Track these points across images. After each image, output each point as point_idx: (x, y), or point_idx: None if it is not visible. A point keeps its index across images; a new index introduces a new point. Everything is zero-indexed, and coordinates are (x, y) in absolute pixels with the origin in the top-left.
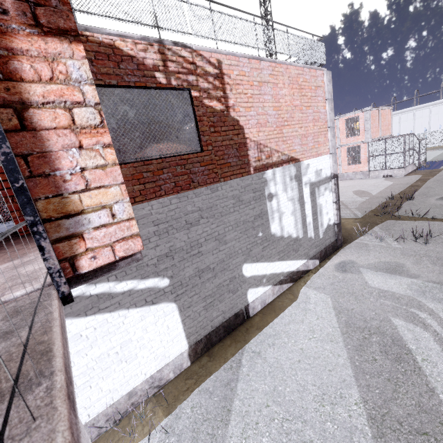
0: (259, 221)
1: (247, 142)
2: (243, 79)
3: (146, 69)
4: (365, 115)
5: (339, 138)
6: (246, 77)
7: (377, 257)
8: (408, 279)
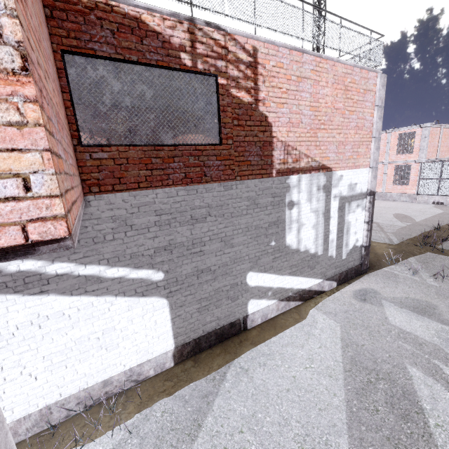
0: (274, 229)
1: (273, 142)
2: (279, 72)
3: (171, 48)
4: (422, 132)
5: (388, 153)
6: (284, 70)
7: (406, 292)
8: (438, 324)
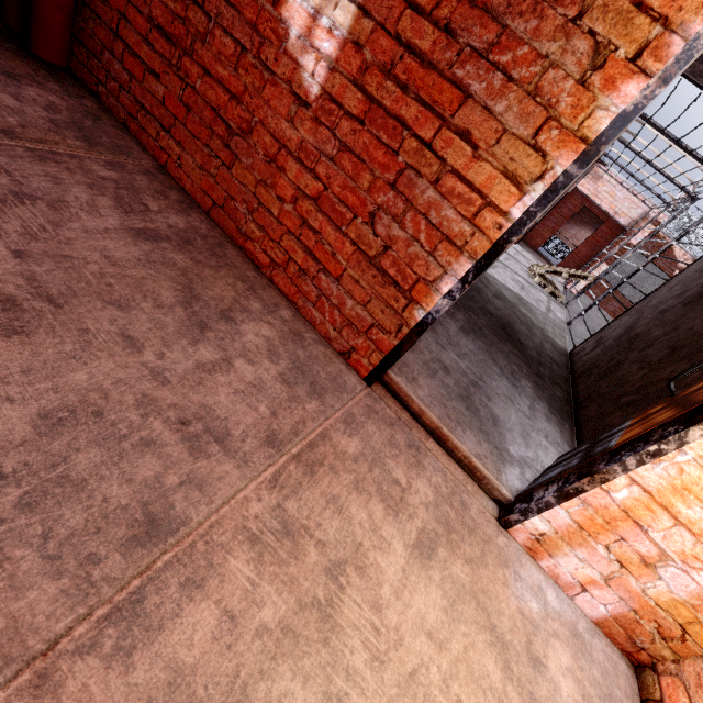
0: None
1: None
2: None
3: (674, 266)
4: None
5: None
6: None
7: None
8: None
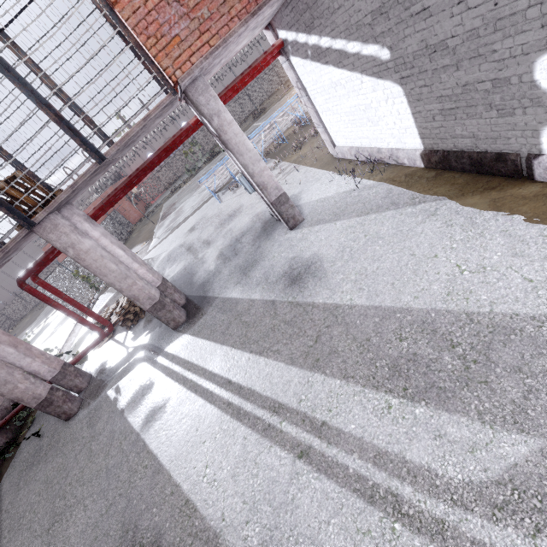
0: None
1: None
2: None
3: None
4: None
5: None
6: None
7: None
8: None
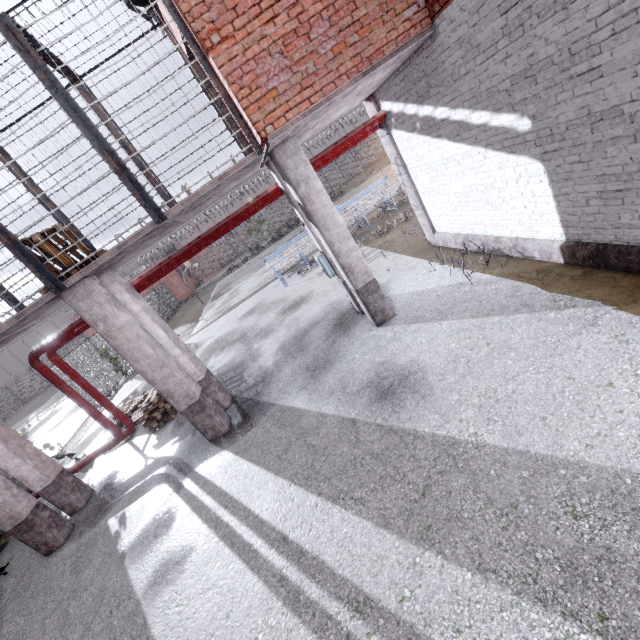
0: None
1: None
2: None
3: None
4: None
5: None
6: None
7: None
8: None
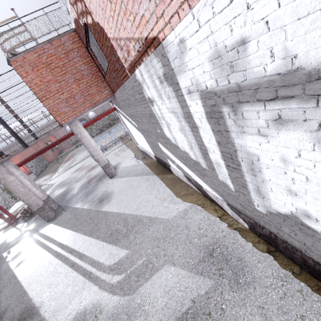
0: (153, 120)
1: (112, 43)
2: None
3: (79, 22)
4: None
5: None
6: None
7: None
8: None
